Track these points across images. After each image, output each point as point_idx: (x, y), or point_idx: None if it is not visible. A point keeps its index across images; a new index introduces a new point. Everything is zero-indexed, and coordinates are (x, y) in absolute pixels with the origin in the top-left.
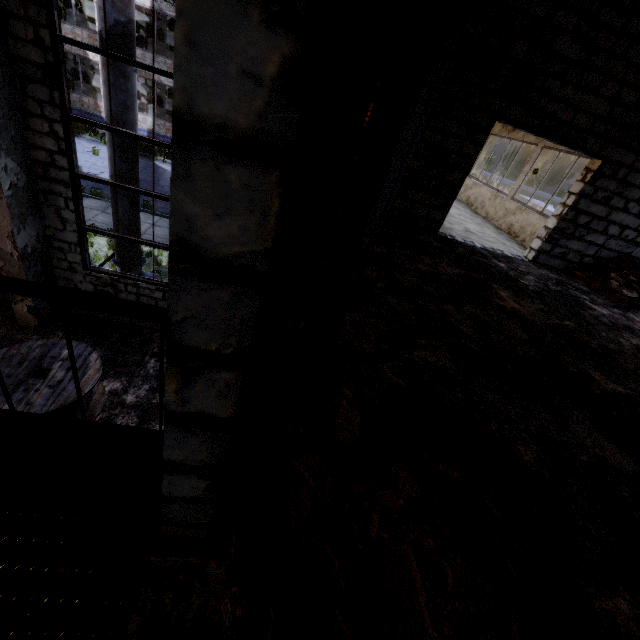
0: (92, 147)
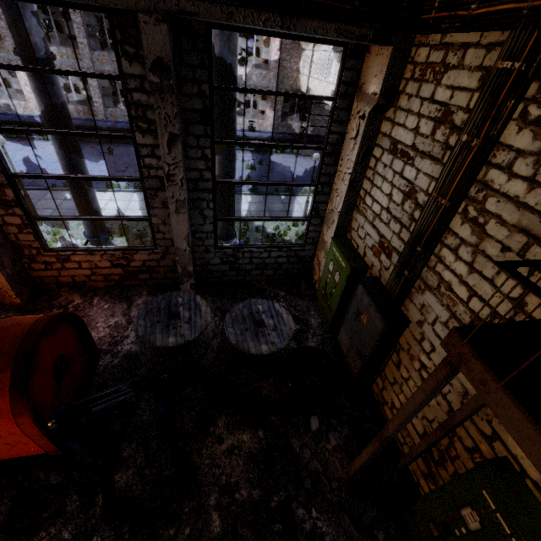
0: (103, 148)
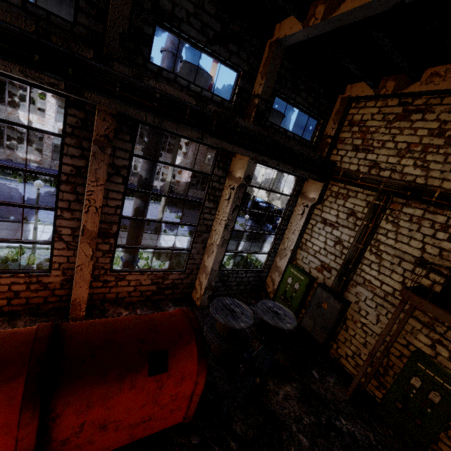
0: (50, 190)
